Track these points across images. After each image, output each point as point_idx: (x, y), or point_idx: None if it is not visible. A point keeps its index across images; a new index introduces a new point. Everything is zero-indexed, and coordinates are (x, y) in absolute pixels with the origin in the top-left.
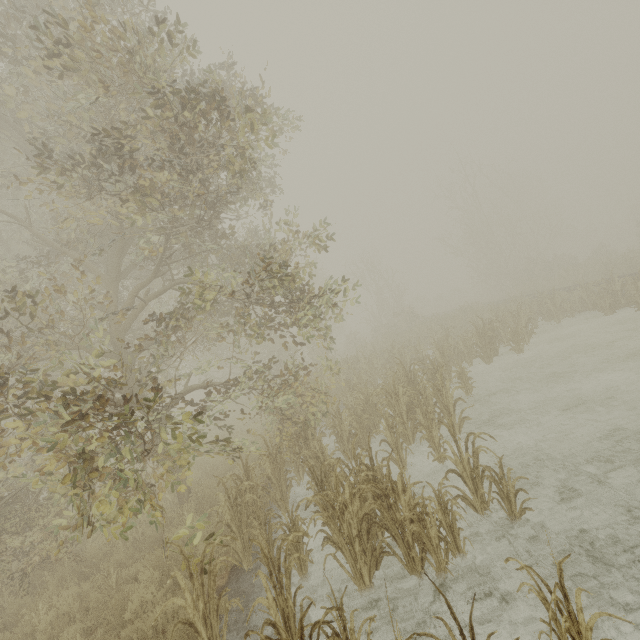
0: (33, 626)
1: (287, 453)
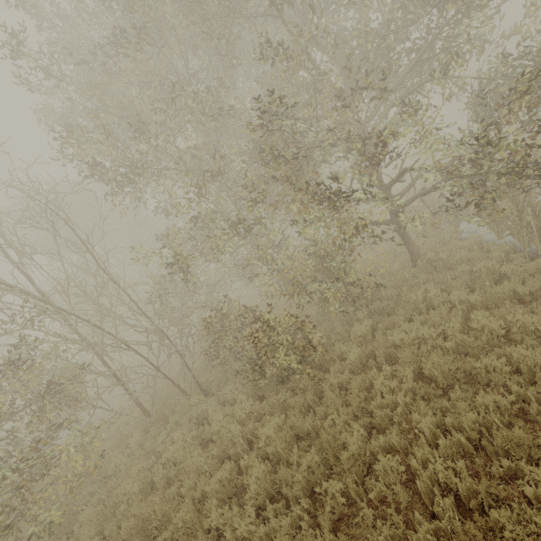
0: (418, 302)
1: (521, 198)
